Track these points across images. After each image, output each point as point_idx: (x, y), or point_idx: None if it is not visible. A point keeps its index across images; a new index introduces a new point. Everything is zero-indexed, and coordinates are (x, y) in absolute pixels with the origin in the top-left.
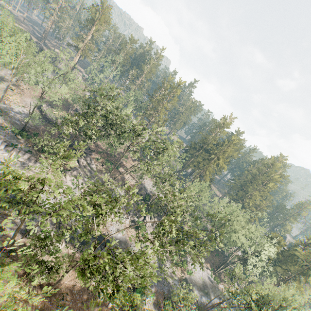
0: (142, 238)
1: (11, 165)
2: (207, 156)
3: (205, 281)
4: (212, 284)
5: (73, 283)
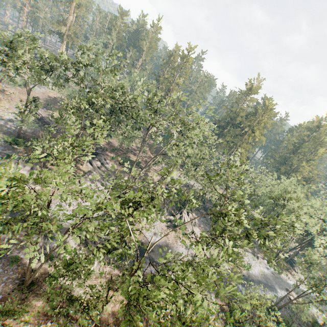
0: (183, 238)
1: None
2: (238, 131)
3: (265, 273)
4: (273, 275)
5: (117, 308)
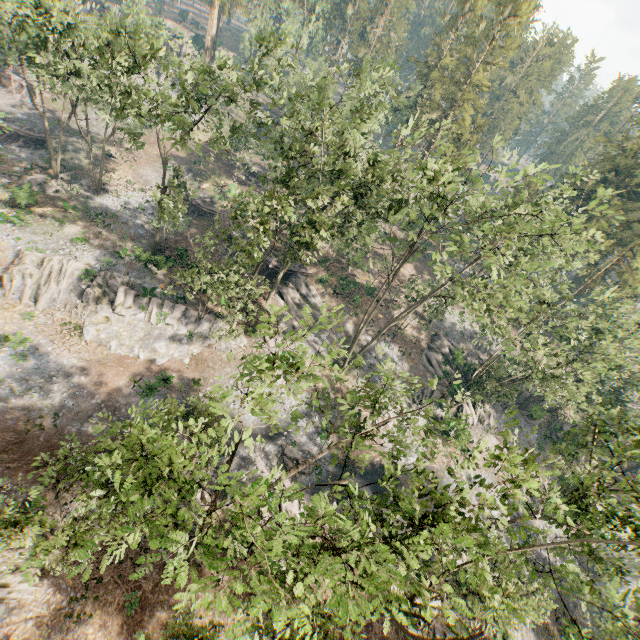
0: (463, 458)
1: (157, 339)
2: (637, 211)
3: None
4: None
5: None
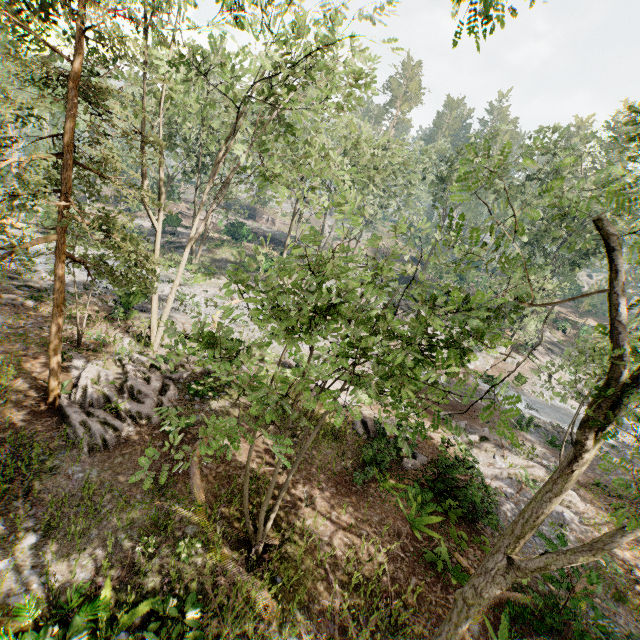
0: None
1: None
2: None
3: None
4: None
5: None
